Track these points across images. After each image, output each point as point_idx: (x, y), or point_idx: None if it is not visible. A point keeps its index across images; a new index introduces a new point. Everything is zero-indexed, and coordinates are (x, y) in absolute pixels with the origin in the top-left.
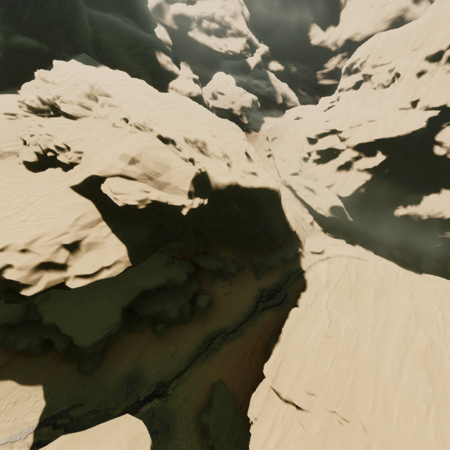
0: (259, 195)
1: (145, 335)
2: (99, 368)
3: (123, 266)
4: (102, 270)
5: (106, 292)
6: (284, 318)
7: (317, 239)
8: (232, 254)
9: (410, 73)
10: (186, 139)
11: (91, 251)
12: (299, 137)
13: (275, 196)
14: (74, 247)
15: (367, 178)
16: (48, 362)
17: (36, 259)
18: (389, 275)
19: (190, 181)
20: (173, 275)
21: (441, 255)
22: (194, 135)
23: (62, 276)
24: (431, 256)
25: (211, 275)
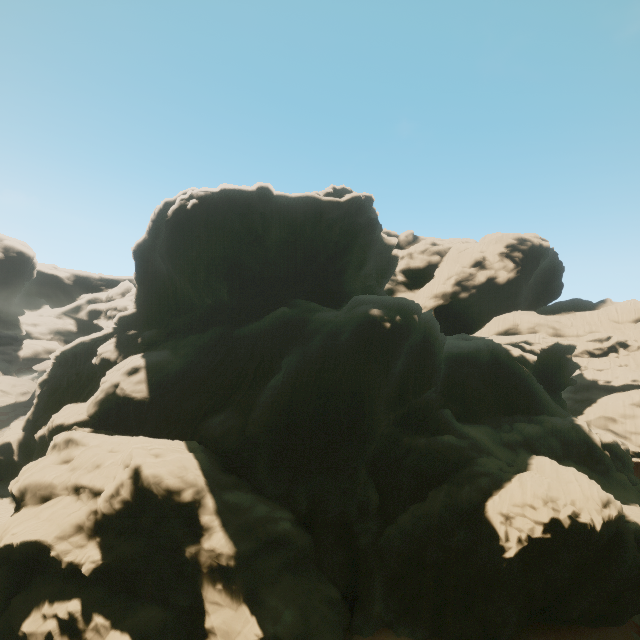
0: None
1: None
2: None
3: None
4: None
5: None
6: None
7: None
8: None
9: None
10: None
11: None
12: None
13: None
14: None
15: (34, 401)
16: None
17: None
18: None
19: None
20: None
21: None
22: None
23: None
24: None
25: None
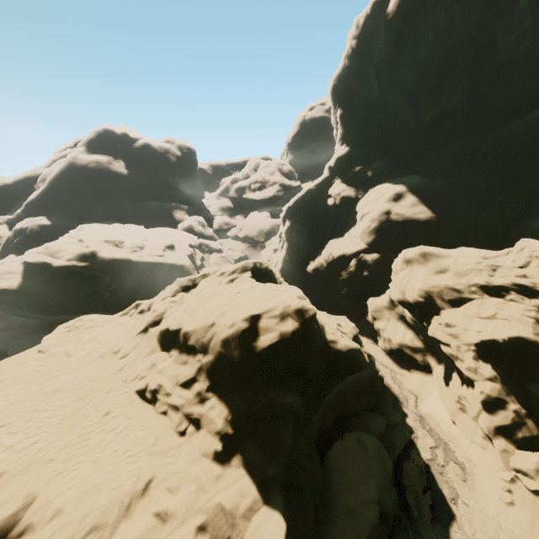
0: (153, 267)
1: None
2: None
3: (11, 286)
4: None
5: None
6: None
7: None
8: None
9: None
10: (108, 240)
11: (2, 279)
12: None
13: (178, 270)
14: None
15: (285, 246)
16: None
17: None
18: None
19: (75, 254)
20: None
21: None
22: (116, 238)
23: None
24: None
25: None
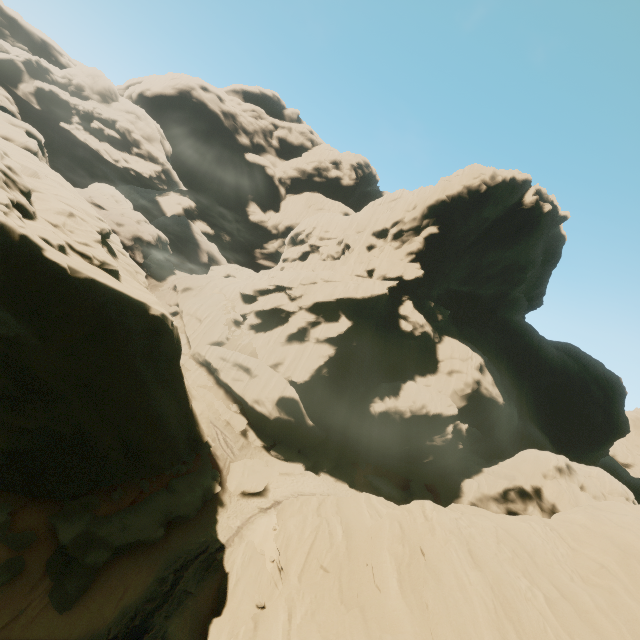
0: (113, 318)
1: None
2: None
3: None
4: None
5: None
6: None
7: (255, 464)
8: None
9: (360, 245)
10: None
11: None
12: (230, 293)
13: (165, 342)
14: None
15: (331, 353)
16: None
17: None
18: (411, 514)
19: None
20: None
21: (431, 478)
22: None
23: None
24: (419, 483)
25: None
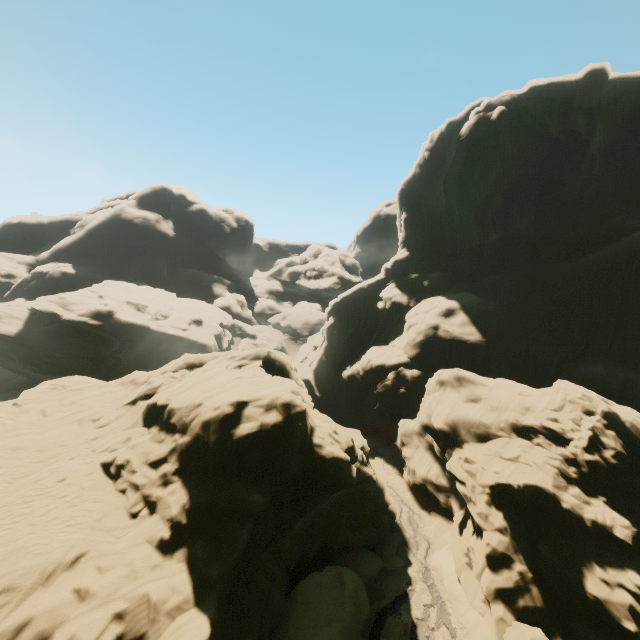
0: (172, 340)
1: None
2: None
3: (9, 332)
4: None
5: None
6: None
7: None
8: None
9: None
10: (130, 302)
11: (1, 322)
12: None
13: (199, 348)
14: None
15: (324, 344)
16: None
17: None
18: None
19: (90, 310)
20: None
21: None
22: (140, 301)
23: None
24: None
25: None
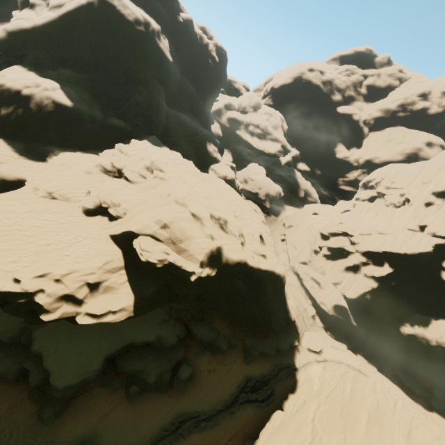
0: (264, 276)
1: (117, 394)
2: (58, 419)
3: (126, 314)
4: (108, 313)
5: (98, 334)
6: (265, 420)
7: (317, 336)
8: (226, 329)
9: (418, 201)
10: (212, 215)
11: (106, 293)
12: (313, 230)
13: (279, 281)
14: (95, 287)
15: (373, 286)
16: (14, 394)
17: (63, 289)
18: (386, 401)
19: (205, 252)
20: (164, 335)
21: None
22: (219, 213)
23: (76, 310)
24: (444, 393)
25: (201, 345)
